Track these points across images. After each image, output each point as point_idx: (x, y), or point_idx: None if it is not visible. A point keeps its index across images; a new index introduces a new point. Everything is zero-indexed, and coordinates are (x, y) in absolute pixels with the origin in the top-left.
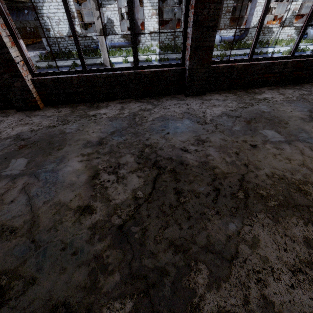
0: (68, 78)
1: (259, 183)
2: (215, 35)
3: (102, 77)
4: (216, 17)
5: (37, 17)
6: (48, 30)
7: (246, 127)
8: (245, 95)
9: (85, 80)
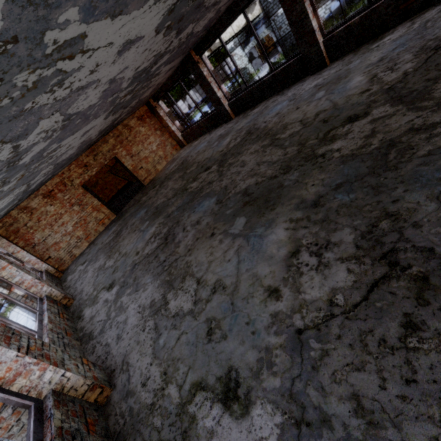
0: (240, 96)
1: (274, 129)
2: (310, 20)
3: (255, 88)
4: (304, 9)
5: (270, 22)
6: (279, 29)
7: (312, 94)
8: (363, 50)
9: (248, 94)
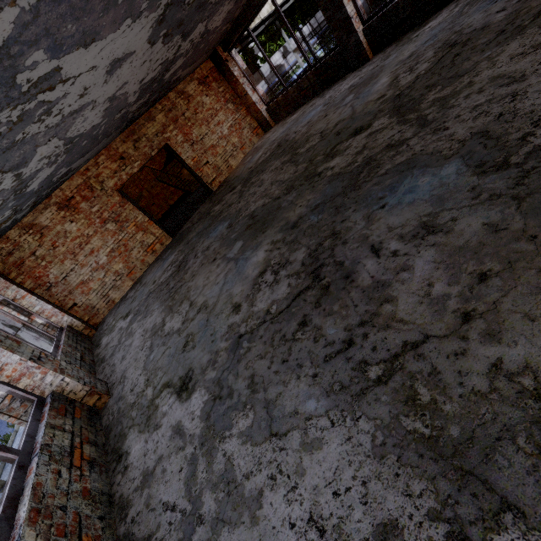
0: (393, 5)
1: None
2: None
3: None
4: None
5: None
6: None
7: None
8: None
9: None
